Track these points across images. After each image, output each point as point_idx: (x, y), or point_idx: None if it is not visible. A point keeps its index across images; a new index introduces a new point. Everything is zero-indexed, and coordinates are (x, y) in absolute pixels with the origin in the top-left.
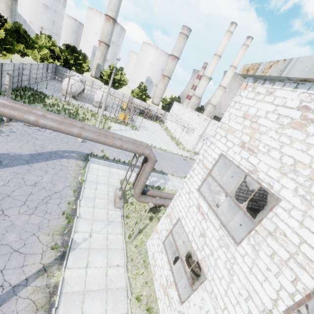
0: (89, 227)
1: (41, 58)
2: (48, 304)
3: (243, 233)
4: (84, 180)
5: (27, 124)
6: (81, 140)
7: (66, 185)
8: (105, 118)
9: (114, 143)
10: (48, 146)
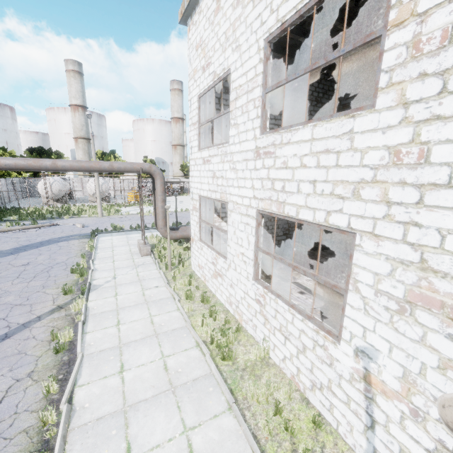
0: (111, 274)
1: (1, 175)
2: (73, 324)
3: None
4: (94, 247)
5: (1, 231)
6: (81, 225)
7: (71, 256)
8: (110, 205)
9: (101, 165)
10: (36, 239)
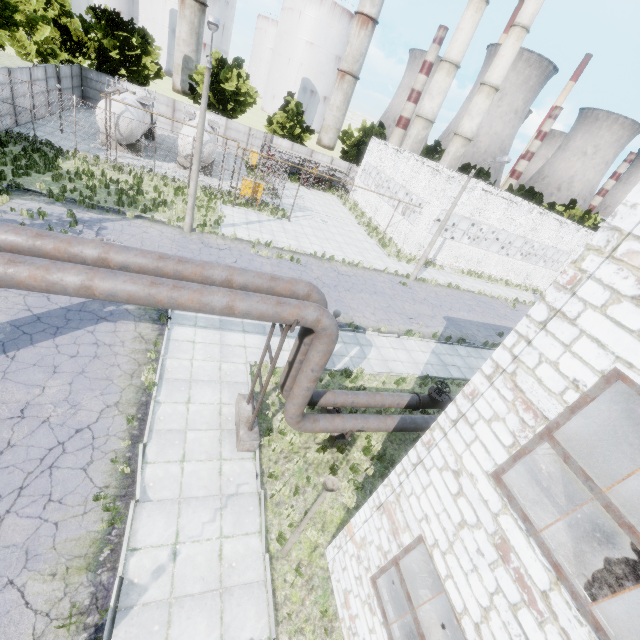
0: (170, 528)
1: (40, 51)
2: None
3: (634, 584)
4: (156, 383)
5: None
6: None
7: (109, 403)
8: (209, 197)
9: (206, 304)
10: None
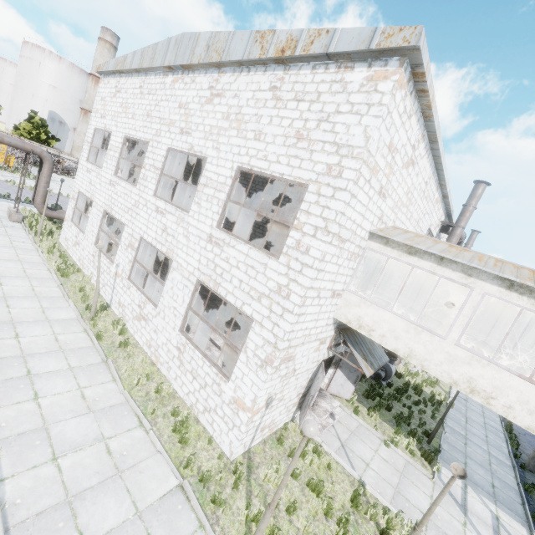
0: None
1: None
2: None
3: None
4: None
5: None
6: None
7: None
8: None
9: None
10: None
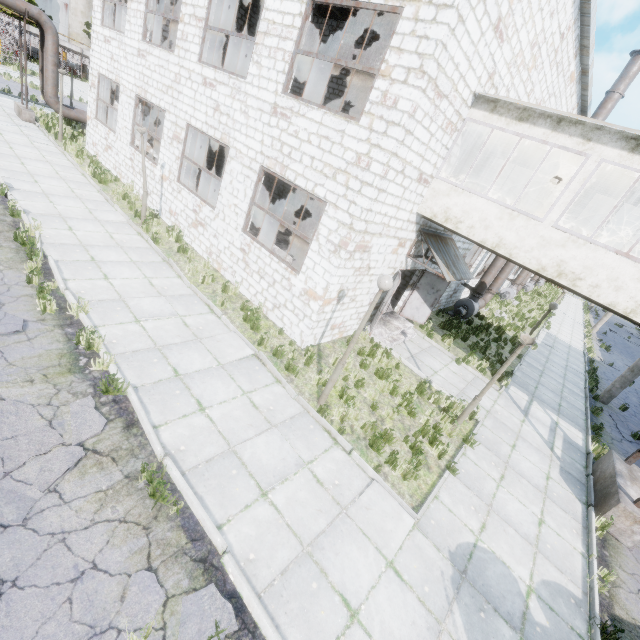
0: None
1: None
2: None
3: None
4: None
5: None
6: None
7: None
8: None
9: None
10: None
